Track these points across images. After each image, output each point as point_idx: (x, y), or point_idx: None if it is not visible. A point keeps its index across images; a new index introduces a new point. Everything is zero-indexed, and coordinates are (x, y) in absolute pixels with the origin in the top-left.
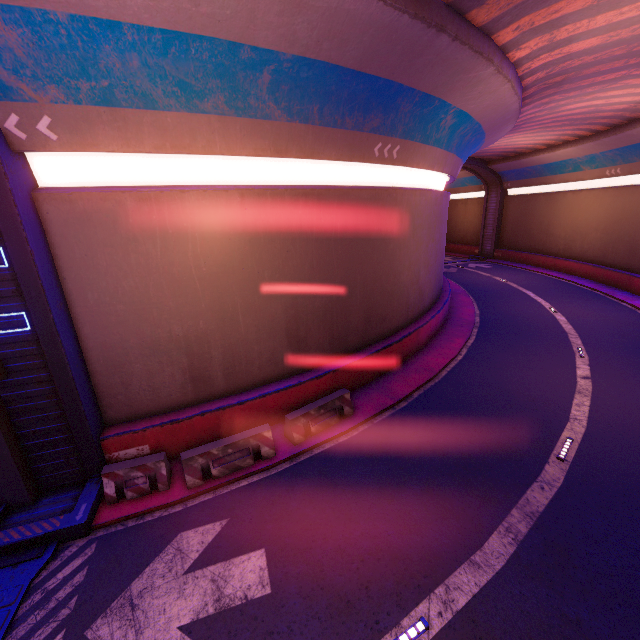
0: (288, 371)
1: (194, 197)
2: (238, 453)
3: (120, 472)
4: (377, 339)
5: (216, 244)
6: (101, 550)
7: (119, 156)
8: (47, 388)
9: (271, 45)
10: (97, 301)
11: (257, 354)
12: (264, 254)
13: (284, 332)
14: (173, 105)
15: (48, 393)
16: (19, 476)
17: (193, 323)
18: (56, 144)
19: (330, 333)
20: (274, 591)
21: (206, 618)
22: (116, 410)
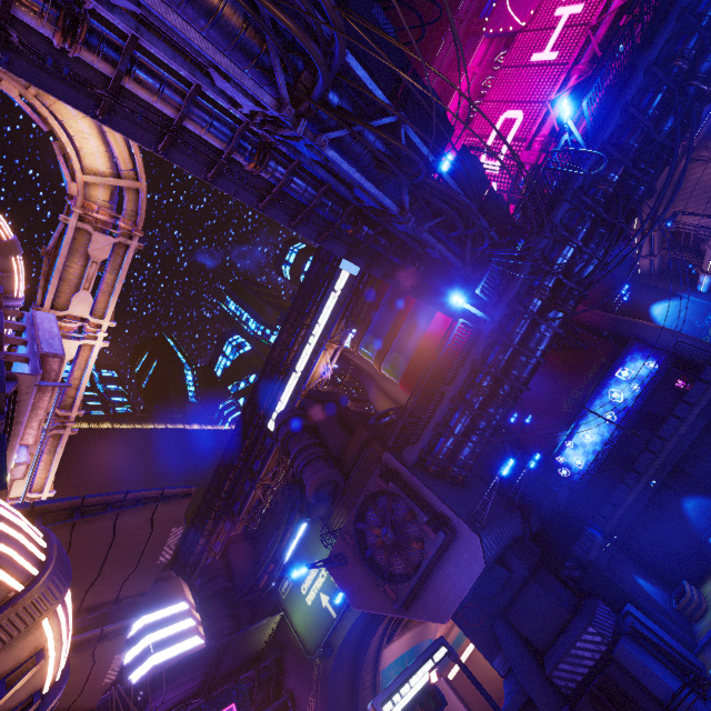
0: None
1: None
2: None
3: None
4: None
5: None
6: None
7: None
8: None
9: (407, 649)
10: None
11: None
12: None
13: None
14: None
15: None
16: None
17: None
18: None
19: None
20: None
21: None
22: None
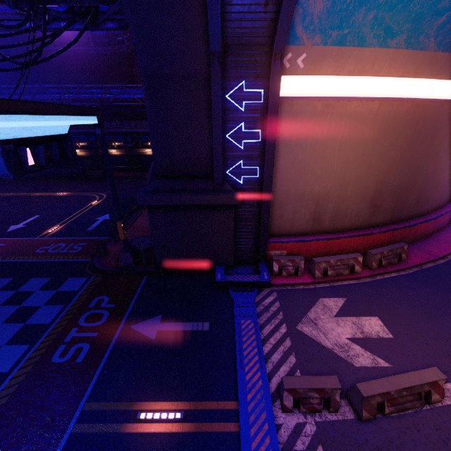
0: (363, 225)
1: (353, 105)
2: (342, 266)
3: (282, 261)
4: (418, 215)
5: (354, 136)
6: (280, 296)
7: (320, 77)
8: (254, 209)
9: None
10: (283, 165)
11: (350, 210)
12: (377, 145)
13: (370, 199)
14: (373, 43)
15: (254, 212)
16: (233, 252)
17: (325, 185)
18: (300, 70)
19: (394, 205)
20: (395, 337)
21: (359, 338)
22: (272, 229)
